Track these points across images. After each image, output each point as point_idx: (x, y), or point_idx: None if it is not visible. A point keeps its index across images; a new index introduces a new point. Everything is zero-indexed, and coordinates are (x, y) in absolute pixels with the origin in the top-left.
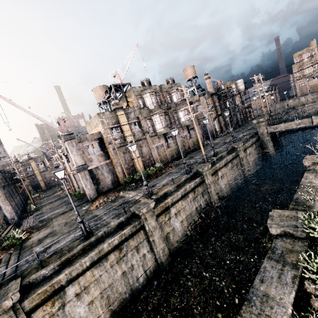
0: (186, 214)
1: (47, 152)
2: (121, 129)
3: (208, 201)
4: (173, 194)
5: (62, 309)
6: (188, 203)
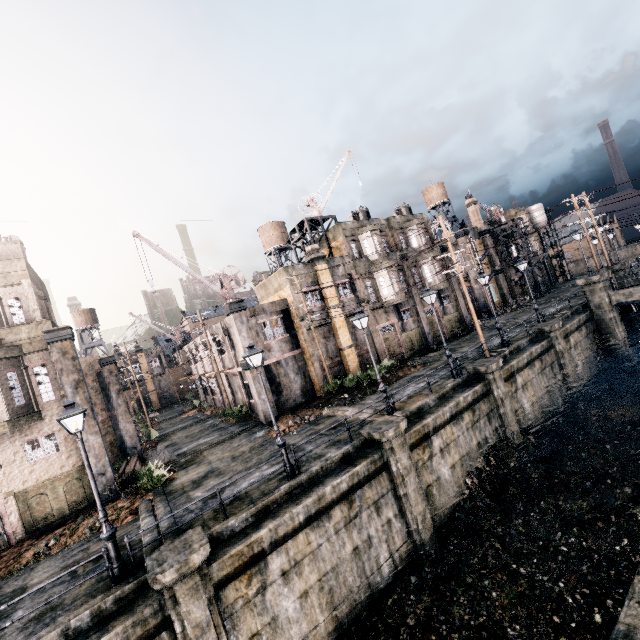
0: (460, 453)
1: (174, 338)
2: (322, 295)
3: (500, 433)
4: (434, 410)
5: (262, 595)
6: (462, 432)
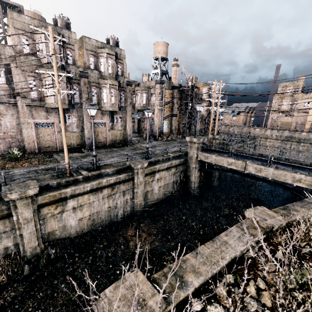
0: None
1: None
2: None
3: (12, 249)
4: None
5: None
6: None
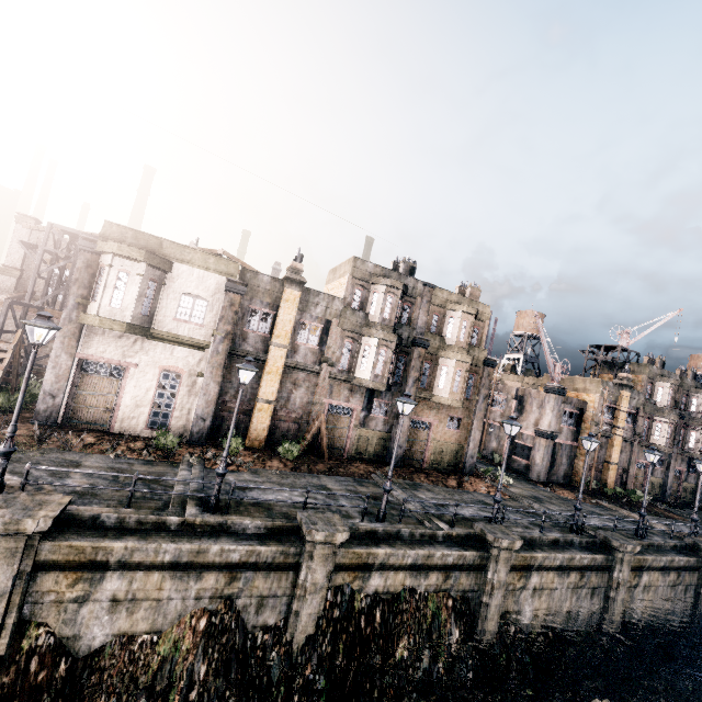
0: None
1: None
2: (614, 413)
3: None
4: None
5: (634, 588)
6: None
